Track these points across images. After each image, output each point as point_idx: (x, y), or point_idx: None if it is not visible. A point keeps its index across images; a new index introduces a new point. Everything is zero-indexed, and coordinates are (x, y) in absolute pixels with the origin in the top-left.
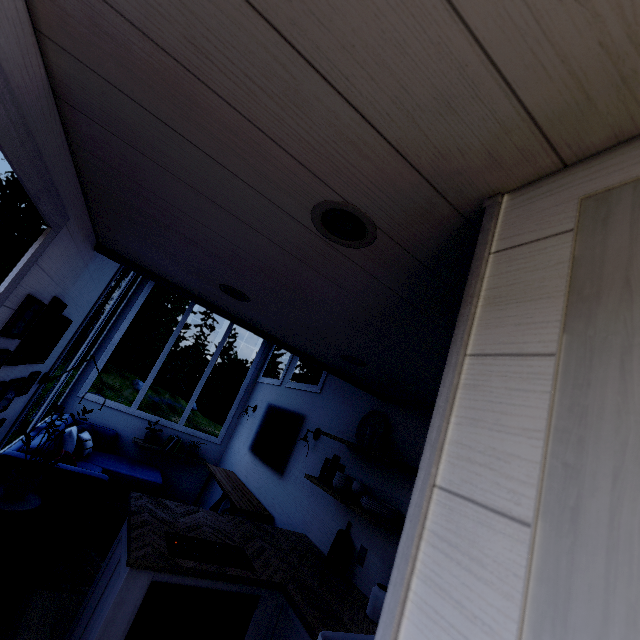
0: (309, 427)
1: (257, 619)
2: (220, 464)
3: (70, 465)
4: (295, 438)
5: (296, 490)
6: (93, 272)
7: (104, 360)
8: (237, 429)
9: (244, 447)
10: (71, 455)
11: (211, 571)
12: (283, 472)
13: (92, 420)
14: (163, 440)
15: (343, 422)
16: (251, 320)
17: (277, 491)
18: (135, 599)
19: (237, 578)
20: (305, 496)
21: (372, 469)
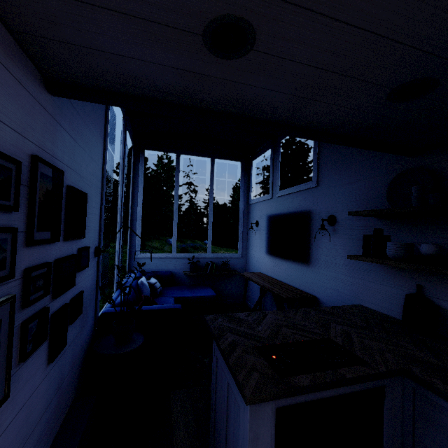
0: (319, 218)
1: (389, 407)
2: (247, 270)
3: (151, 305)
4: (308, 232)
5: (330, 271)
6: (73, 134)
7: (139, 228)
8: (249, 243)
9: (261, 253)
10: (149, 297)
11: (330, 381)
12: (308, 261)
13: (152, 269)
14: (202, 267)
15: (360, 199)
16: (250, 106)
17: (309, 277)
18: (267, 429)
19: (358, 379)
20: (343, 274)
21: (430, 228)
